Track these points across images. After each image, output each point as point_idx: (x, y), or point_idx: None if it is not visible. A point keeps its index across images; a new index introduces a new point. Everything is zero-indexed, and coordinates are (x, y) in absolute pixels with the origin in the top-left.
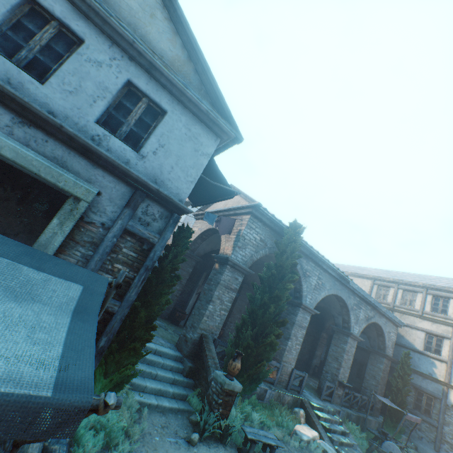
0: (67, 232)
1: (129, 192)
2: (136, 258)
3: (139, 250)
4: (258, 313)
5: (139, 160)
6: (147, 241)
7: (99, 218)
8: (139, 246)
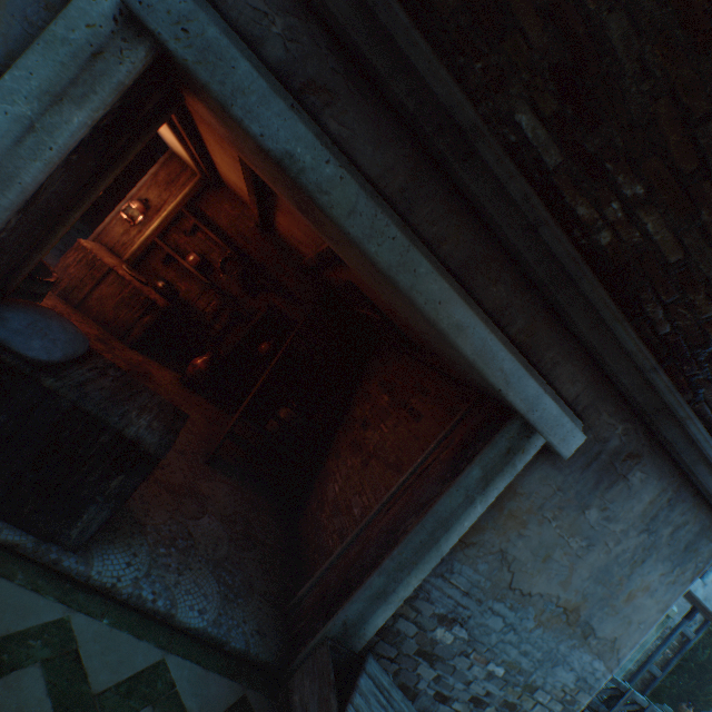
0: (657, 634)
1: (688, 606)
2: (676, 645)
3: (679, 641)
4: (709, 671)
5: (701, 586)
6: (686, 636)
7: (669, 623)
8: (680, 638)
